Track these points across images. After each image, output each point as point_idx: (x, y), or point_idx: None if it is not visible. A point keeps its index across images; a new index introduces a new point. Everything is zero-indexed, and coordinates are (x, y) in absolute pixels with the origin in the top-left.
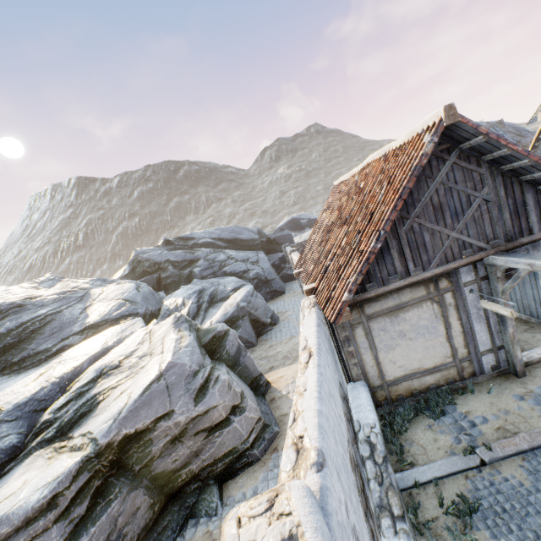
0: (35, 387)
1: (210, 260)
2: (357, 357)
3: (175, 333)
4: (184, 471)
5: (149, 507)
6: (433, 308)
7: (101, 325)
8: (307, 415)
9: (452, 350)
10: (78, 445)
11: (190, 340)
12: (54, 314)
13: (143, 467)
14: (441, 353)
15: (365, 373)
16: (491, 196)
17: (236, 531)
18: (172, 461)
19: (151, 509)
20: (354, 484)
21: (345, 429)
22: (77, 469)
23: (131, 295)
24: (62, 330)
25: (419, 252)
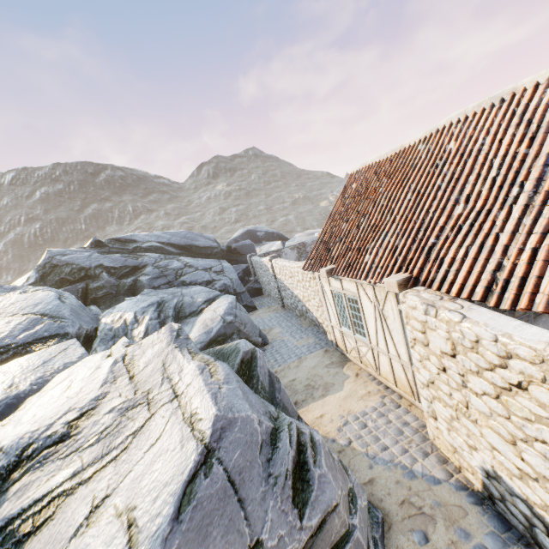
0: None
1: (162, 268)
2: None
3: (188, 357)
4: None
5: None
6: None
7: None
8: None
9: None
10: None
11: (224, 368)
12: None
13: None
14: None
15: None
16: None
17: None
18: None
19: None
20: None
21: None
22: None
23: (50, 307)
24: None
25: None
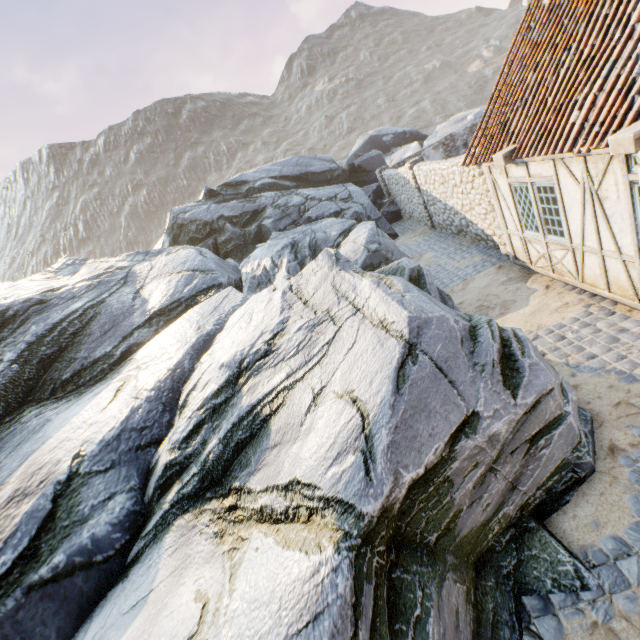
0: (120, 411)
1: (282, 207)
2: None
3: (357, 276)
4: (495, 519)
5: (465, 601)
6: None
7: (172, 308)
8: None
9: None
10: (277, 510)
11: (399, 280)
12: (95, 306)
13: (441, 534)
14: None
15: None
16: None
17: None
18: (481, 509)
19: (468, 602)
20: None
21: None
22: (351, 588)
23: (197, 263)
24: (118, 326)
25: None
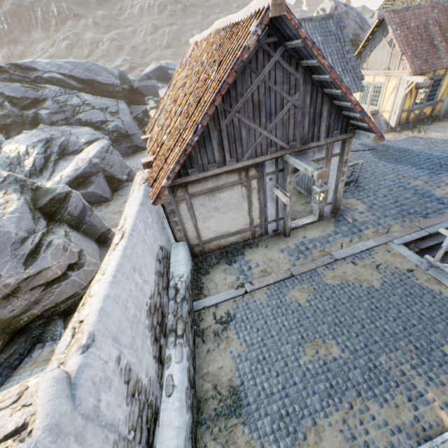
0: None
1: (61, 103)
2: (181, 226)
3: None
4: (26, 315)
5: None
6: (242, 191)
7: None
8: (94, 300)
9: (250, 220)
10: None
11: (18, 205)
12: None
13: None
14: (243, 222)
15: (187, 236)
16: (299, 103)
17: None
18: (9, 311)
19: None
20: (146, 327)
21: (151, 288)
22: None
23: None
24: None
25: (236, 145)
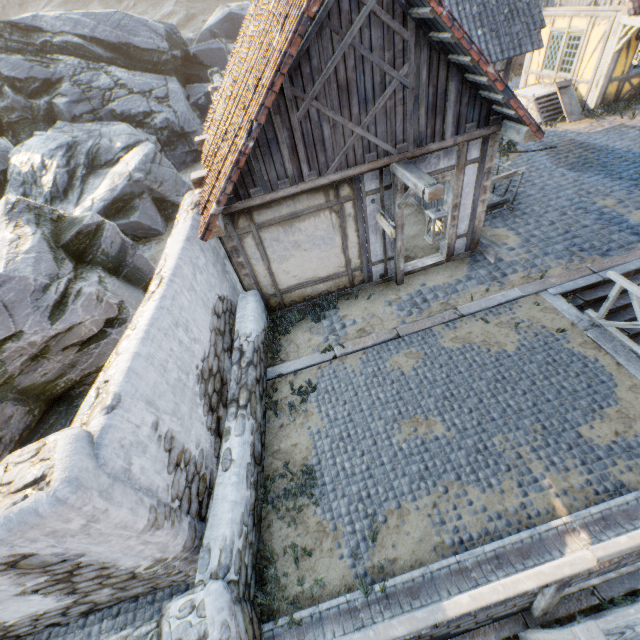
0: None
1: (84, 85)
2: (249, 269)
3: (8, 231)
4: (62, 381)
5: (26, 414)
6: (331, 219)
7: None
8: (122, 359)
9: (346, 261)
10: None
11: (34, 242)
12: None
13: (2, 385)
14: (336, 264)
15: (258, 283)
16: (411, 80)
17: (2, 475)
18: (40, 375)
19: (30, 414)
20: (196, 394)
21: (204, 348)
22: None
23: None
24: None
25: (316, 151)
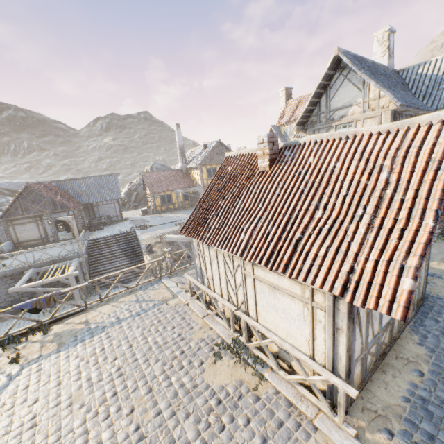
0: None
1: None
2: (10, 234)
3: None
4: None
5: None
6: (35, 224)
7: None
8: None
9: (41, 235)
10: None
11: None
12: None
13: None
14: (37, 236)
15: (13, 239)
16: (48, 200)
17: None
18: None
19: None
20: None
21: None
22: None
23: None
24: None
25: (28, 210)
